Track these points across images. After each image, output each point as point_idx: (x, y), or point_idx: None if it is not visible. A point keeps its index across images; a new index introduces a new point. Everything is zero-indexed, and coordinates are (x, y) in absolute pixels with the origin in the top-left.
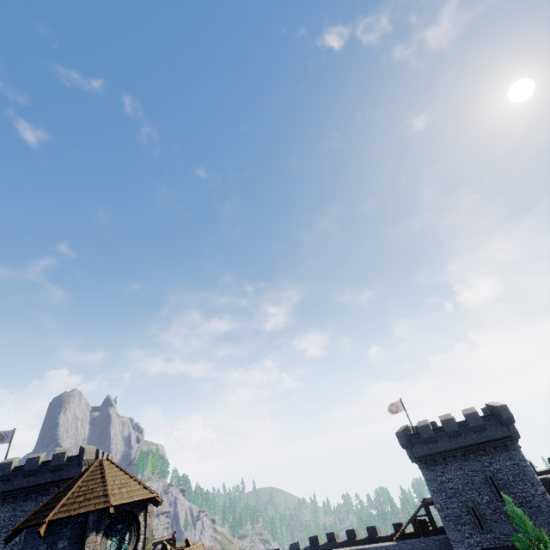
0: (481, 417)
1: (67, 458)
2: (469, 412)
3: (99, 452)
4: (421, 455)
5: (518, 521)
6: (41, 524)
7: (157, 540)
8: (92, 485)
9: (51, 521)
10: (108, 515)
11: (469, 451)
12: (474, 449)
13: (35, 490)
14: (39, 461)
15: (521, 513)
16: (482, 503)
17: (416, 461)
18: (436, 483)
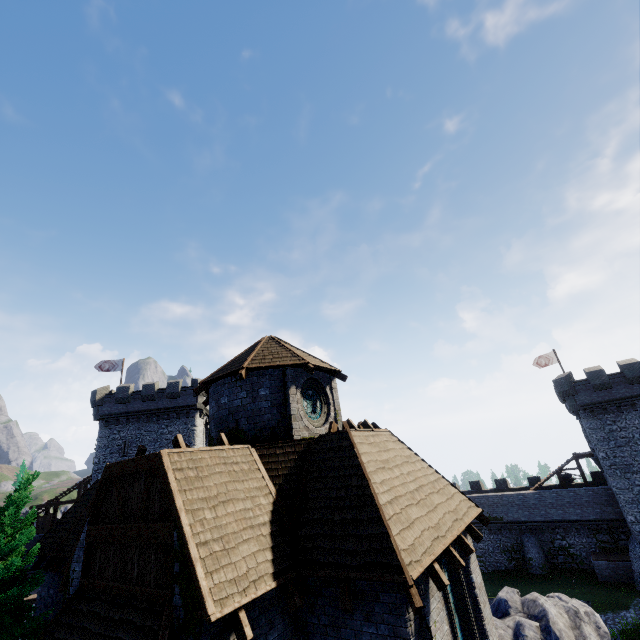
0: None
1: (181, 388)
2: None
3: None
4: (587, 403)
5: None
6: (237, 371)
7: None
8: (274, 350)
9: (248, 368)
10: (308, 370)
11: None
12: None
13: (155, 414)
14: (154, 387)
15: None
16: None
17: (579, 409)
18: (604, 432)
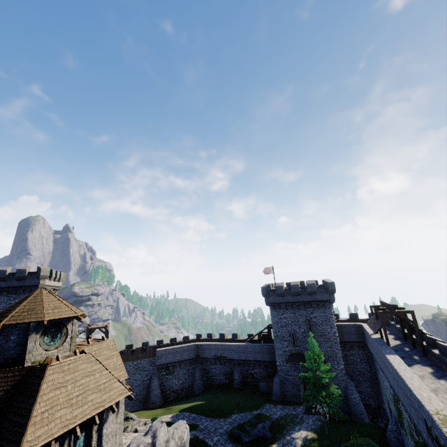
0: (316, 287)
1: (28, 273)
2: (310, 283)
3: (53, 271)
4: (272, 302)
5: (309, 346)
6: None
7: (96, 326)
8: (33, 306)
9: (4, 325)
10: (43, 325)
11: (302, 304)
12: (305, 304)
13: (6, 290)
14: (6, 272)
15: (312, 342)
16: (299, 332)
17: (268, 305)
18: (277, 318)
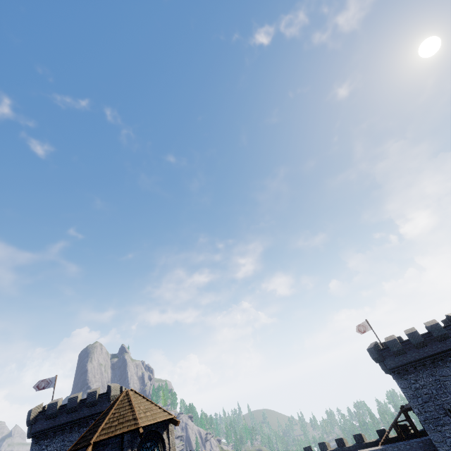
0: (443, 327)
1: (98, 395)
2: (431, 324)
3: (122, 388)
4: (393, 367)
5: None
6: (88, 446)
7: None
8: (123, 412)
9: (95, 442)
10: (139, 434)
11: (437, 359)
12: (442, 357)
13: (77, 423)
14: (77, 399)
15: None
16: None
17: (389, 372)
18: (411, 390)
